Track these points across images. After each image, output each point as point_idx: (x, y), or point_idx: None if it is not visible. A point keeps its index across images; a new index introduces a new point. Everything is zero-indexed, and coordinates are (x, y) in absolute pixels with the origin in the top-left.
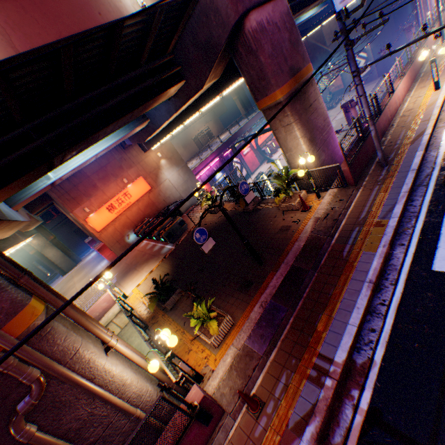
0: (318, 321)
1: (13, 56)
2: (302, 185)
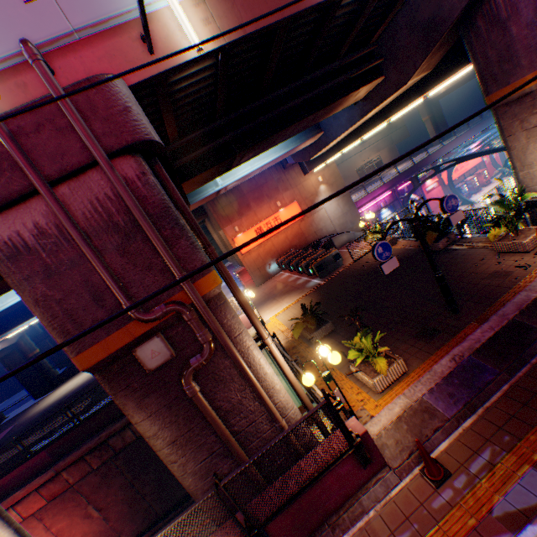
0: None
1: (241, 38)
2: None
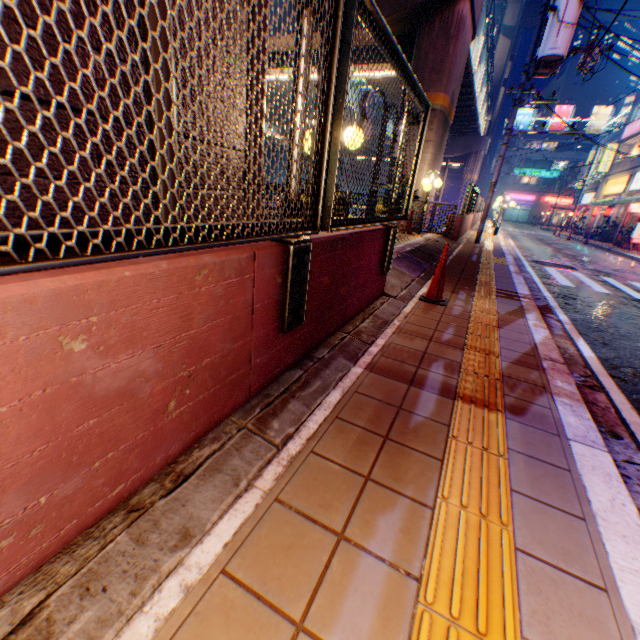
0: (476, 277)
1: None
2: None
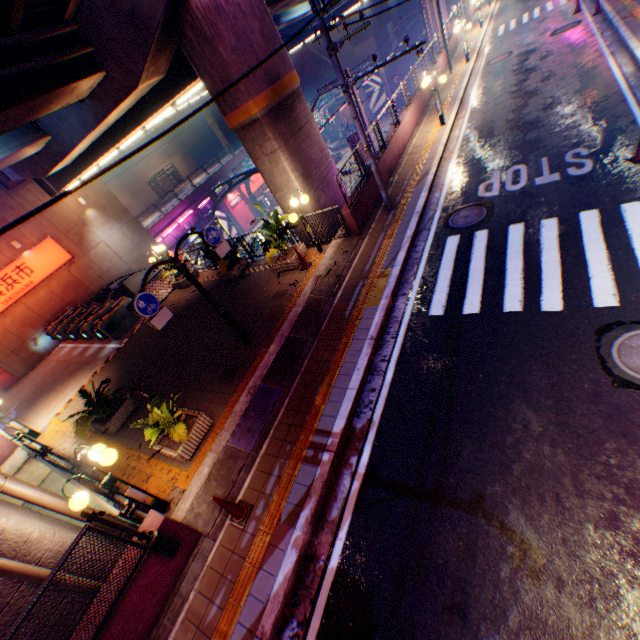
0: (317, 395)
1: None
2: (300, 237)
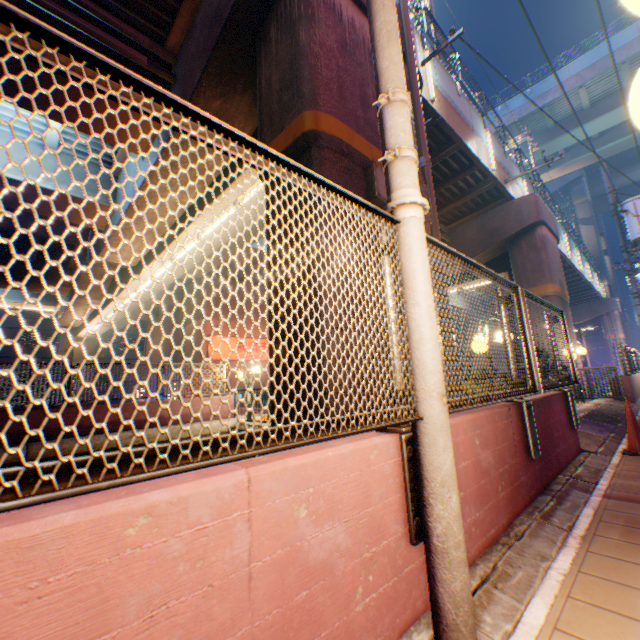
0: None
1: (446, 123)
2: None
